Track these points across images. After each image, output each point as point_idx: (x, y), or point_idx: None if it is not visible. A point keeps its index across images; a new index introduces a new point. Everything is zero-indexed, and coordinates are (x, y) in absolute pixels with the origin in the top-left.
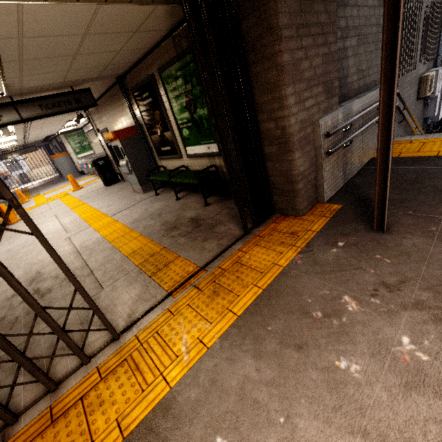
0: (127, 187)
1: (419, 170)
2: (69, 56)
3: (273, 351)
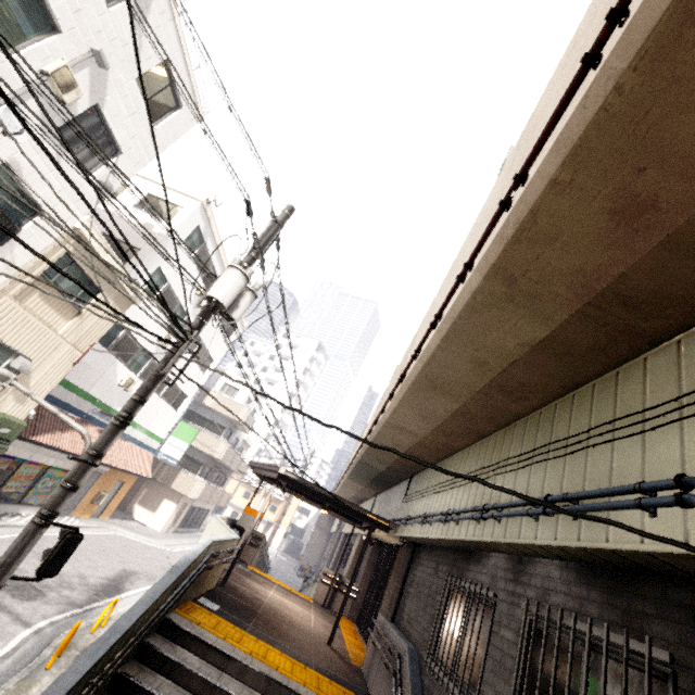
0: None
1: (332, 670)
2: None
3: (330, 630)
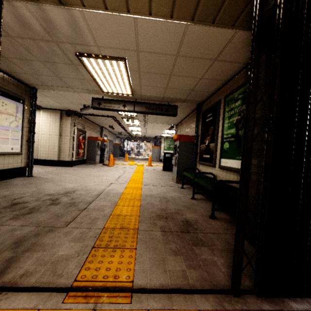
0: (171, 175)
1: None
2: (166, 75)
3: None
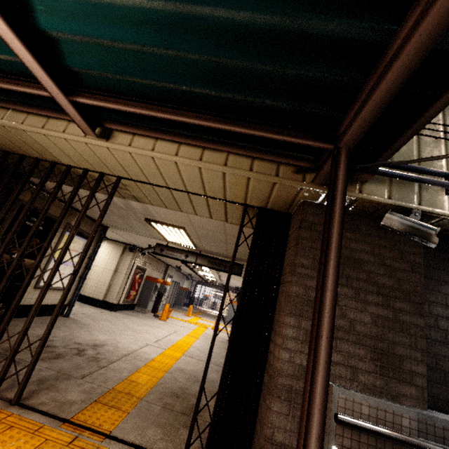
0: None
1: None
2: (223, 242)
3: None
